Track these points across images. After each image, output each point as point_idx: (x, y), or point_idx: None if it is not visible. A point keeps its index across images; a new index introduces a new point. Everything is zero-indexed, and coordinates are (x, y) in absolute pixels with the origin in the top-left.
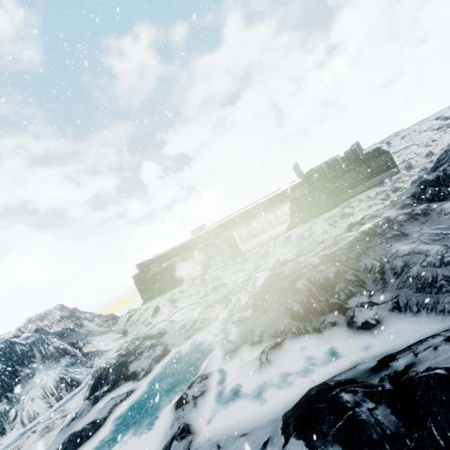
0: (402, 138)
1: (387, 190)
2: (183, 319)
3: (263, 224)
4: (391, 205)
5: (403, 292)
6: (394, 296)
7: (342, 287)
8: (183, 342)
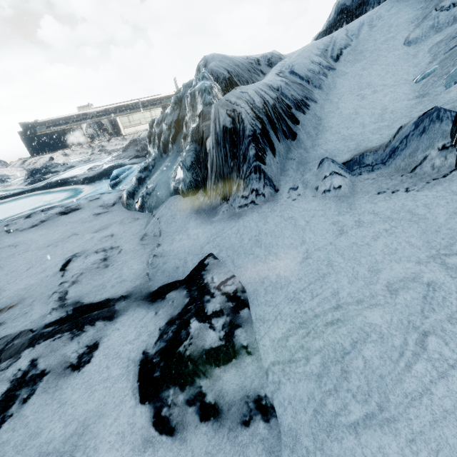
0: None
1: None
2: (79, 161)
3: (141, 118)
4: None
5: None
6: None
7: None
8: (83, 164)
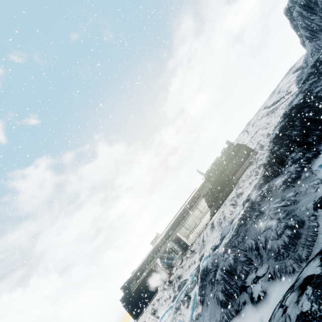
0: (252, 126)
1: (255, 169)
2: None
3: (194, 219)
4: (253, 187)
5: (270, 262)
6: (267, 267)
7: (240, 269)
8: None
